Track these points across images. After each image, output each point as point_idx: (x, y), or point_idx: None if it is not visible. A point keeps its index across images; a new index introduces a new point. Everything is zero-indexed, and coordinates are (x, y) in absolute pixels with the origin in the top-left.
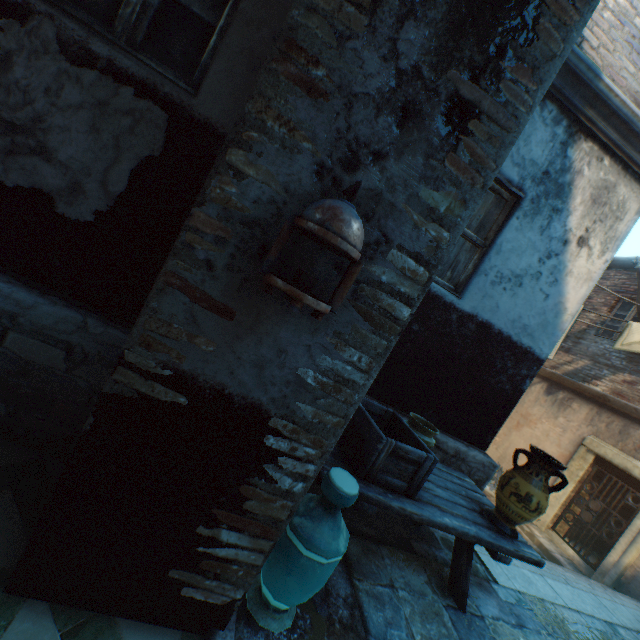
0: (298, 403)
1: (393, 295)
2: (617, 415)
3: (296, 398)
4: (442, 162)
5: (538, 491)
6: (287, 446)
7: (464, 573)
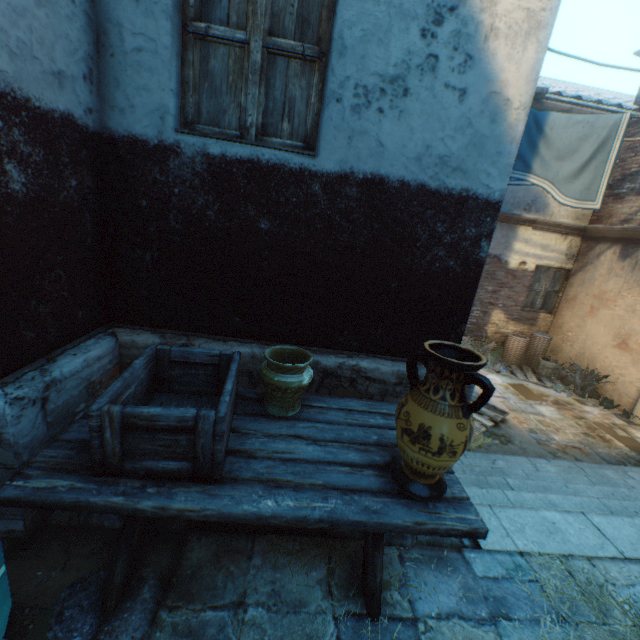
0: None
1: None
2: None
3: None
4: None
5: (439, 418)
6: None
7: (370, 561)
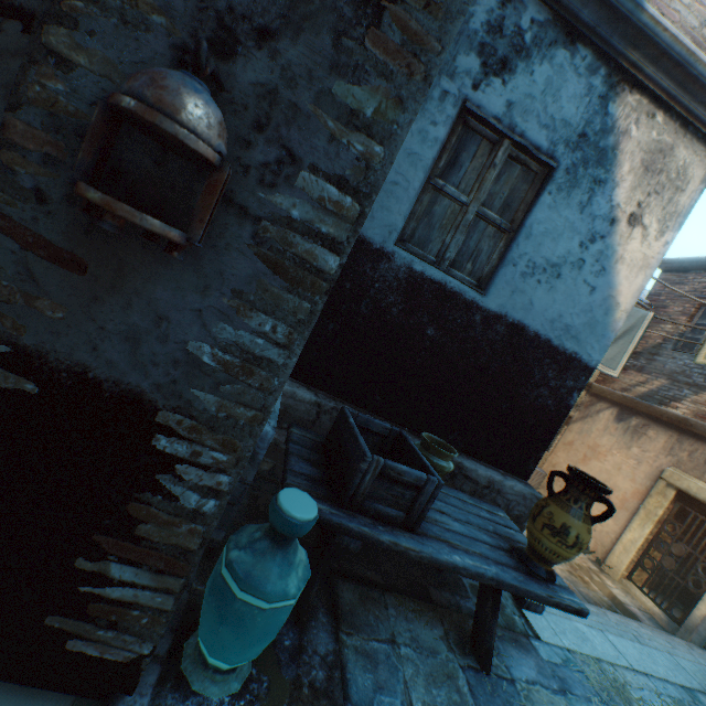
0: (194, 391)
1: (312, 238)
2: (702, 442)
3: (191, 384)
4: (361, 42)
5: (577, 522)
6: (187, 450)
7: (488, 626)
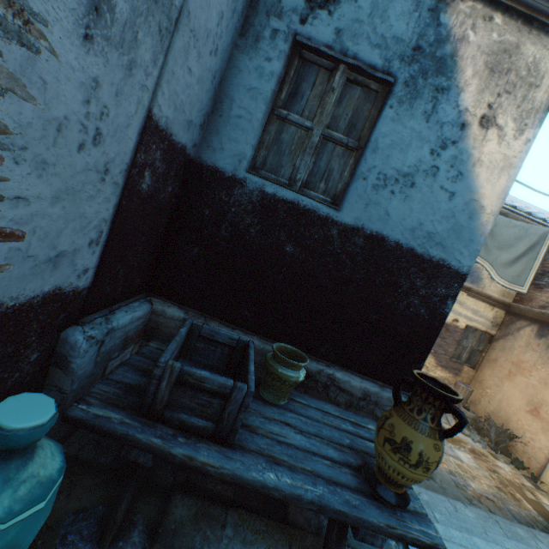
0: None
1: None
2: None
3: None
4: None
5: (420, 436)
6: None
7: None
